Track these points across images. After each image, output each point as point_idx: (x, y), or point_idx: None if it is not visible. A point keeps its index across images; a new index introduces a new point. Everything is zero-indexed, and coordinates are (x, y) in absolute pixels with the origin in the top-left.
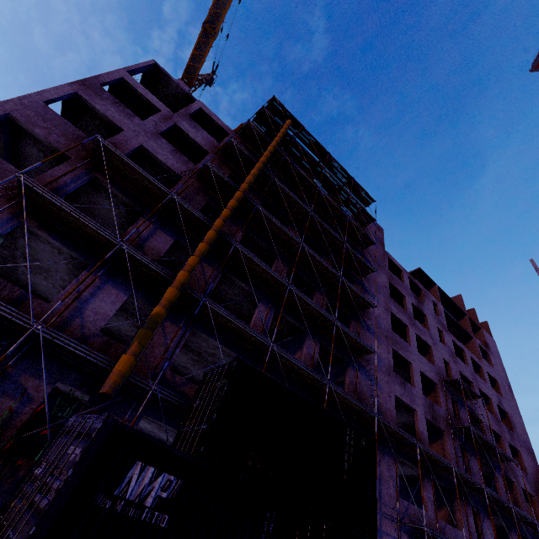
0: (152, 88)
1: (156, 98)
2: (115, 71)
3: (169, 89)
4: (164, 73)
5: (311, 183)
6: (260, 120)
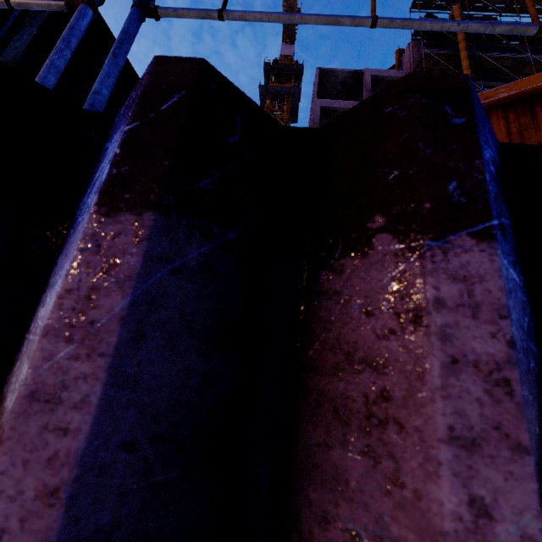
0: (321, 90)
1: (345, 101)
2: (314, 106)
3: (336, 80)
4: (329, 71)
5: (517, 58)
6: (419, 33)
